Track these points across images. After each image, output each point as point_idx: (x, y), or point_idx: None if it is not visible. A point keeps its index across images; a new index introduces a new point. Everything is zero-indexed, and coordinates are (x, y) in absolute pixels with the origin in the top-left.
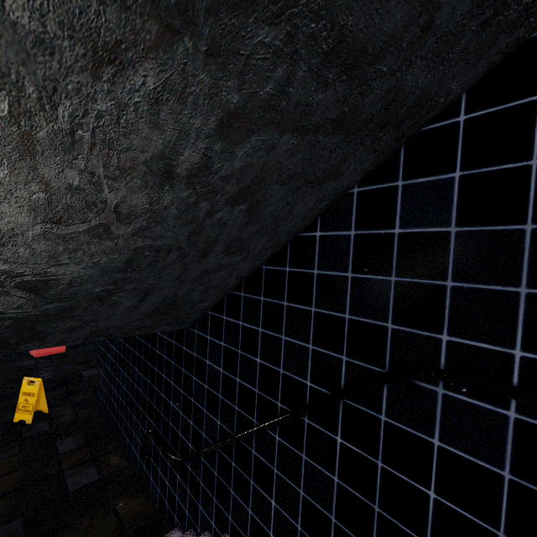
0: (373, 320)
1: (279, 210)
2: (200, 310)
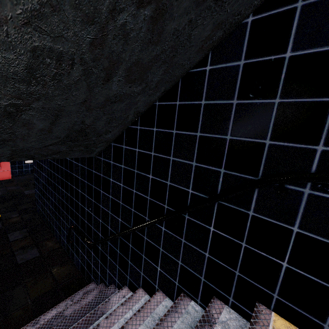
0: (252, 139)
1: (181, 30)
2: (105, 141)
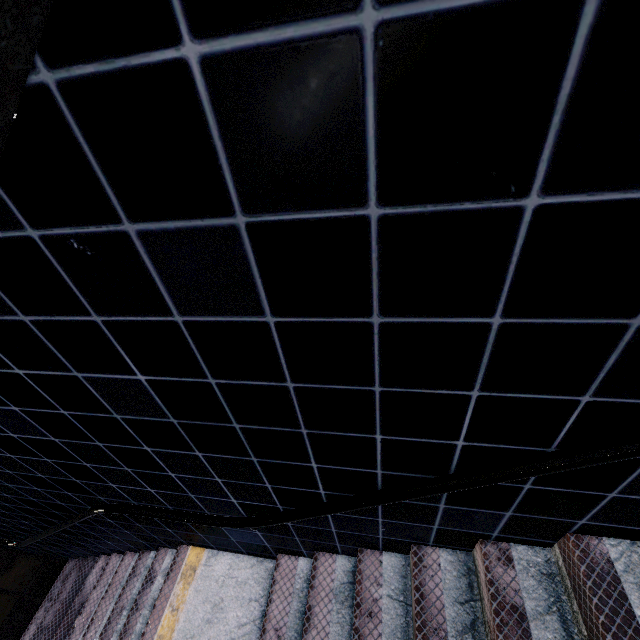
0: (63, 478)
1: None
2: None
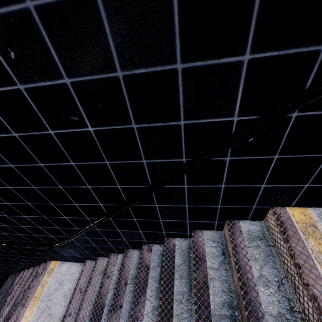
0: None
1: None
2: None
